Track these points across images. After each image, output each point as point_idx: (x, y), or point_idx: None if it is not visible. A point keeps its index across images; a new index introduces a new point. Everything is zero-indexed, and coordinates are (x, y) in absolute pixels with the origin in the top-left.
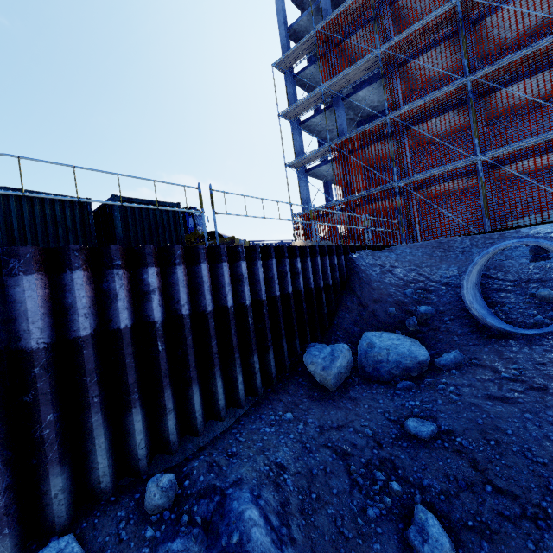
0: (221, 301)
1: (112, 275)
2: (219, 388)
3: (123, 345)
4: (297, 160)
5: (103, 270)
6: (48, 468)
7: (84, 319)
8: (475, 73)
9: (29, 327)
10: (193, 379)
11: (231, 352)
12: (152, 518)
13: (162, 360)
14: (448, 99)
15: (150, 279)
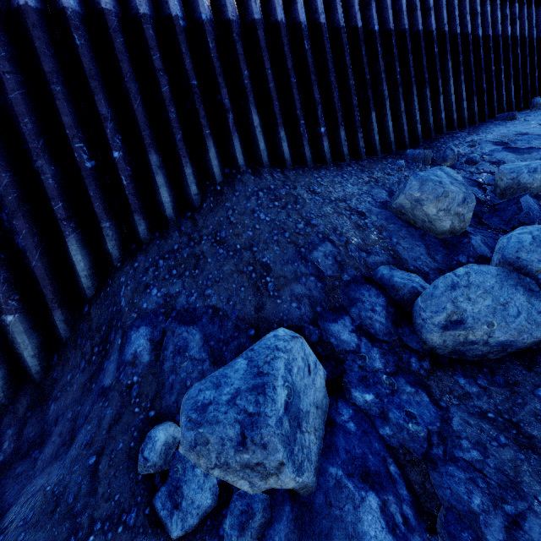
0: (536, 36)
1: (505, 6)
2: (536, 87)
3: (509, 45)
4: None
5: (500, 4)
6: (493, 90)
7: (499, 26)
8: None
9: (488, 25)
10: (528, 76)
11: (540, 70)
12: (539, 108)
13: (519, 59)
14: None
15: (516, 11)
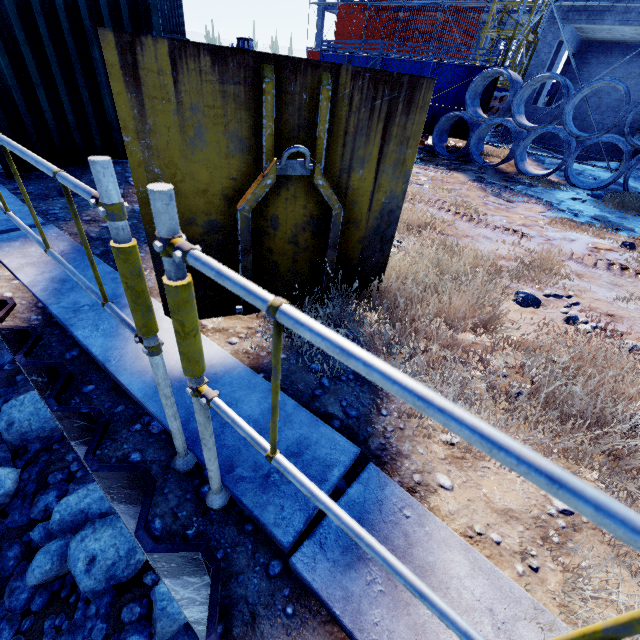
0: None
1: None
2: None
3: None
4: (318, 2)
5: None
6: None
7: None
8: (407, 2)
9: None
10: None
11: None
12: None
13: None
14: (394, 11)
15: None
